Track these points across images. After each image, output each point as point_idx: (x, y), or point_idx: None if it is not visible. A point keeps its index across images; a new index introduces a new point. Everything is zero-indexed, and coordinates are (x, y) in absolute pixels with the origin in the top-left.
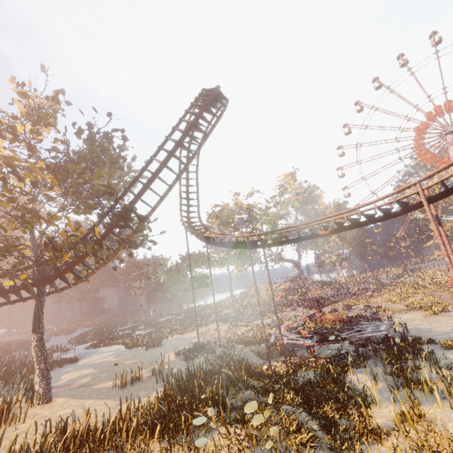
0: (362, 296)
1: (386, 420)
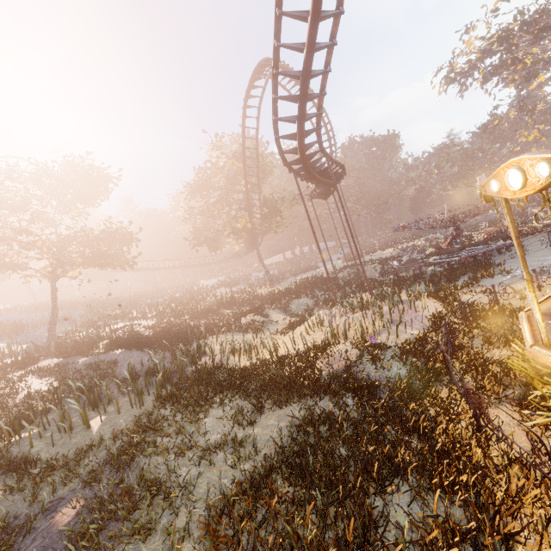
0: None
1: None
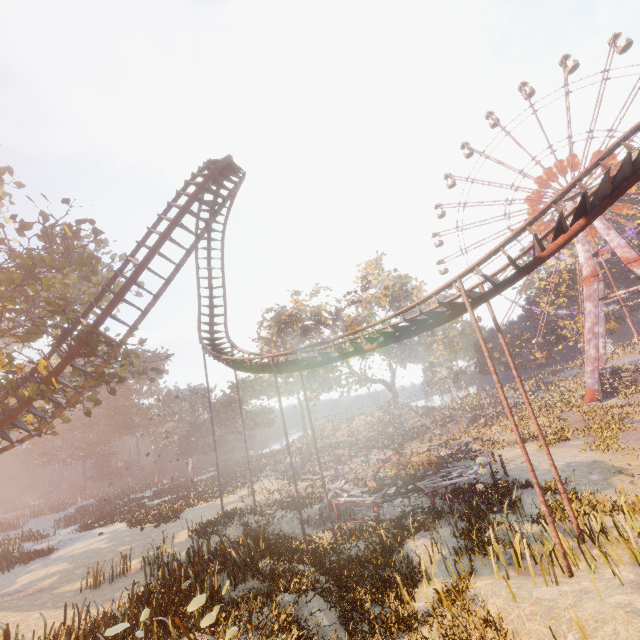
0: (475, 425)
1: (425, 603)
